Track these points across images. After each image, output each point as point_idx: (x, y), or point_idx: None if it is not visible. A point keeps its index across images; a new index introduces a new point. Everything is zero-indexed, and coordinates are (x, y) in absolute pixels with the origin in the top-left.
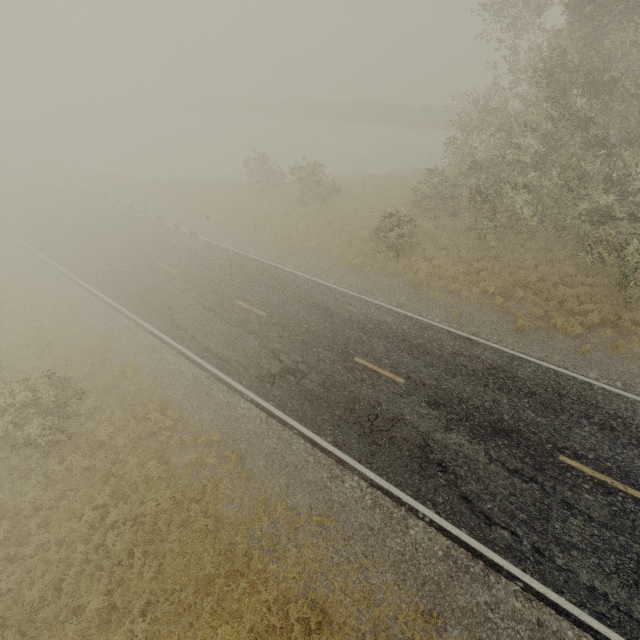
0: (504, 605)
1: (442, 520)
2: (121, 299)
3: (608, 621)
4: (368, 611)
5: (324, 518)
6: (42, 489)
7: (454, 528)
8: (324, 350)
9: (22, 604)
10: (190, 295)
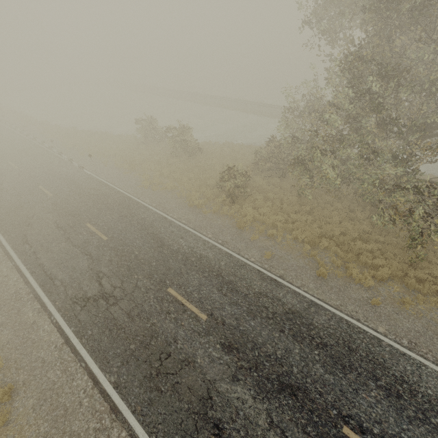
0: None
1: None
2: None
3: None
4: None
5: None
6: None
7: None
8: (144, 278)
9: None
10: (52, 215)
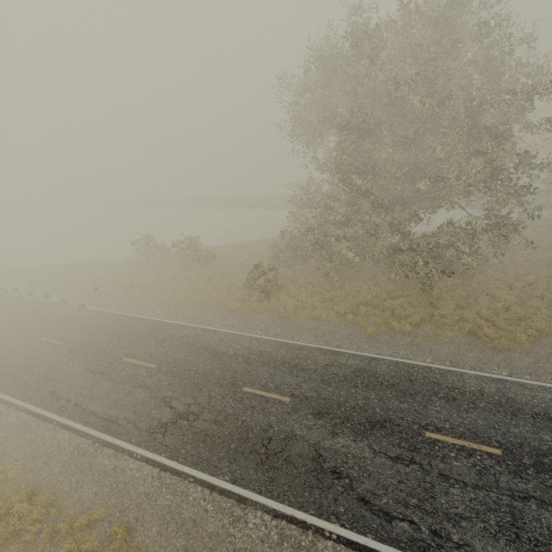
0: None
1: (348, 532)
2: None
3: None
4: None
5: None
6: None
7: (360, 537)
8: (214, 387)
9: None
10: (75, 362)
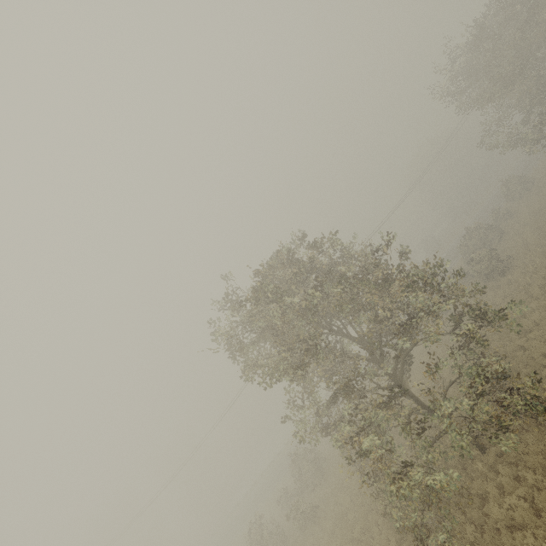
0: None
1: None
2: None
3: None
4: None
5: None
6: None
7: None
8: None
9: None
10: None
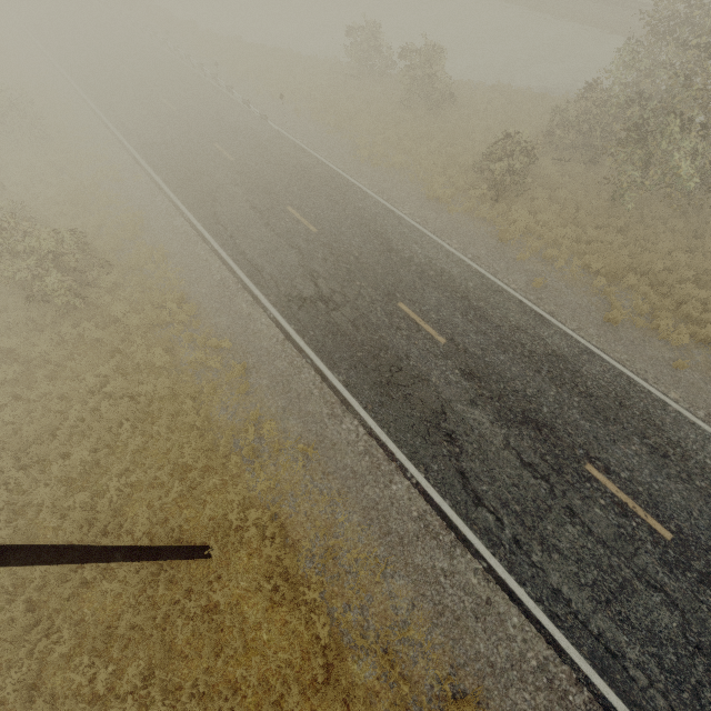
0: (460, 576)
1: (429, 486)
2: (166, 176)
3: (559, 622)
4: (324, 539)
5: (309, 448)
6: (54, 346)
7: (438, 497)
8: (368, 286)
9: (21, 437)
10: (240, 189)
